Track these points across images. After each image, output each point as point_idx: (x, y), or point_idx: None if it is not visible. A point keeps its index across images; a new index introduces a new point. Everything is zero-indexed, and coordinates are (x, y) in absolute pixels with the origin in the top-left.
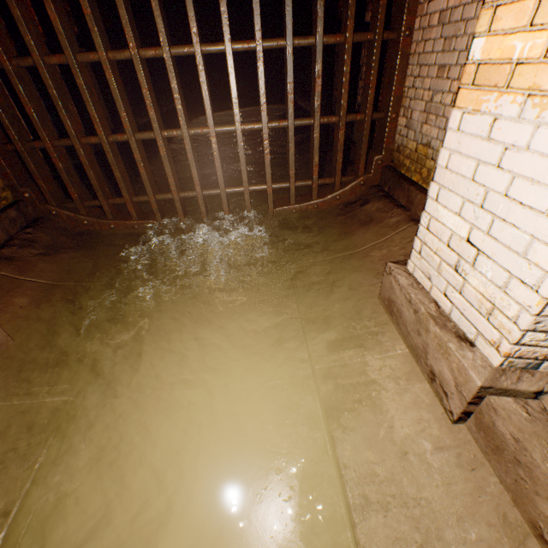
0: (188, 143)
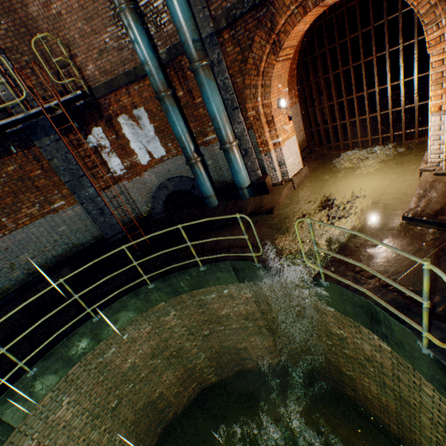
0: (367, 120)
